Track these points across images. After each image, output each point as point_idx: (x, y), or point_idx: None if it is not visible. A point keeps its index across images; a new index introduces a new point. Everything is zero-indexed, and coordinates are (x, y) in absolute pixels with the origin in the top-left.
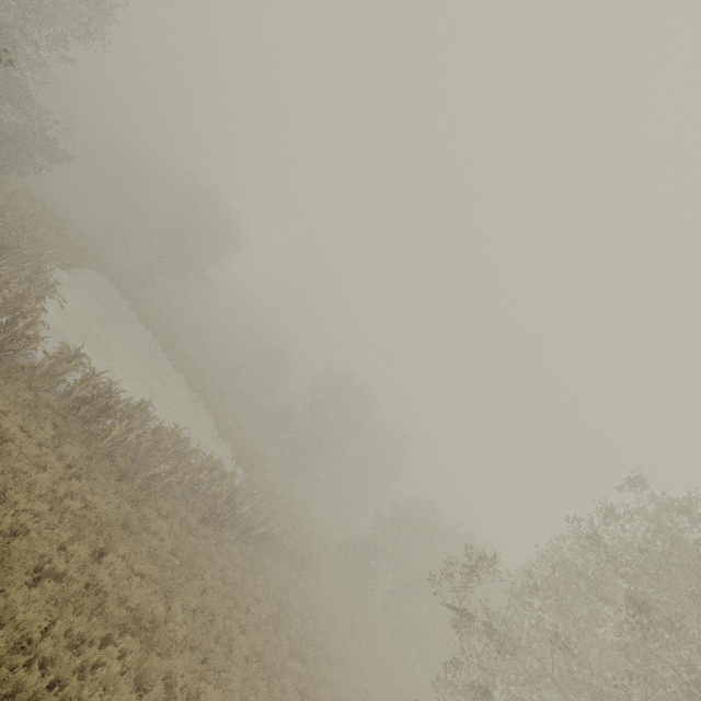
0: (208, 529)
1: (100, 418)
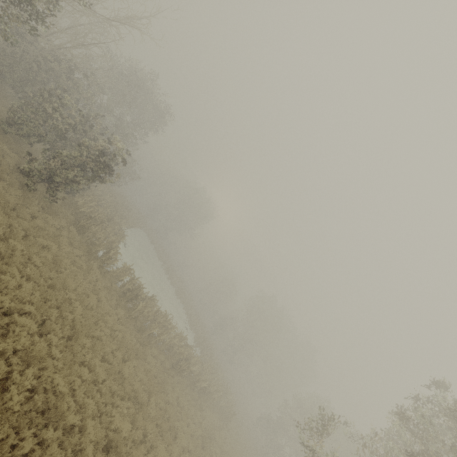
0: (174, 372)
1: (133, 300)
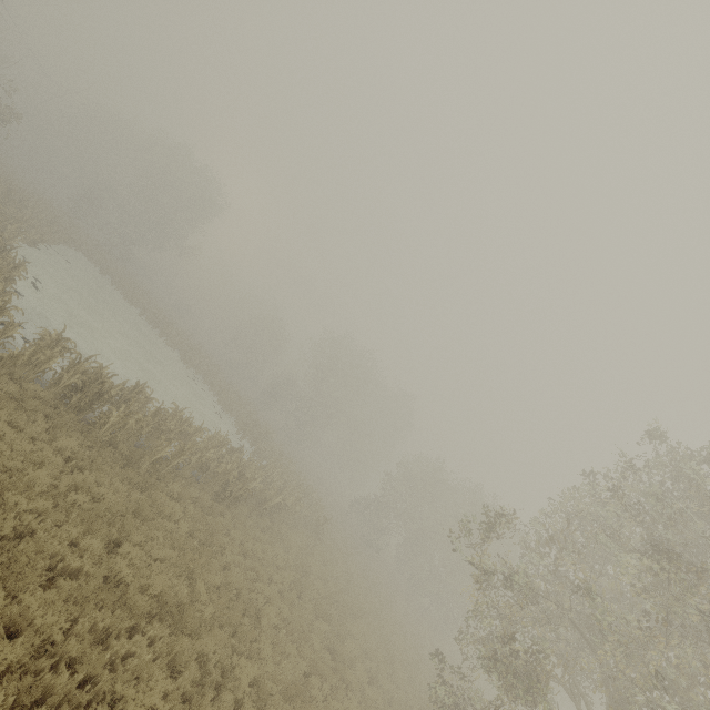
0: (222, 506)
1: (95, 405)
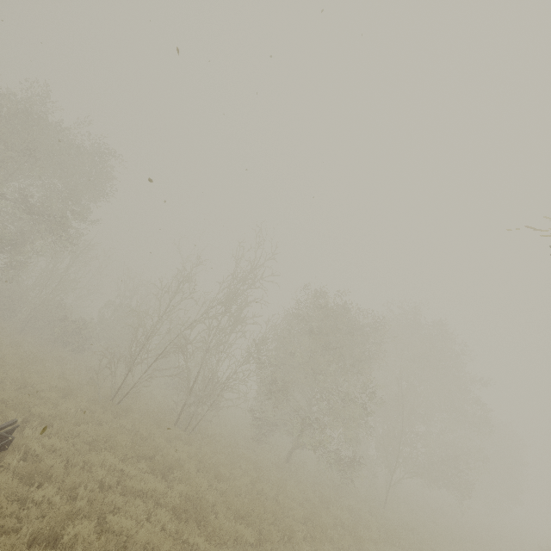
0: None
1: None
